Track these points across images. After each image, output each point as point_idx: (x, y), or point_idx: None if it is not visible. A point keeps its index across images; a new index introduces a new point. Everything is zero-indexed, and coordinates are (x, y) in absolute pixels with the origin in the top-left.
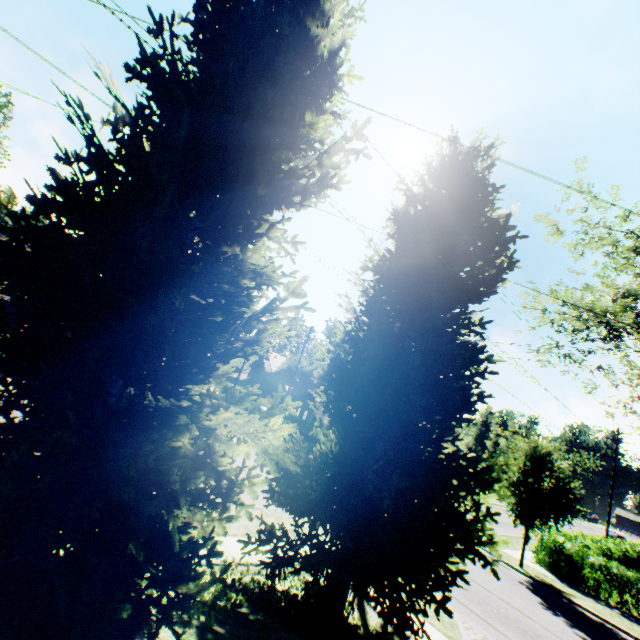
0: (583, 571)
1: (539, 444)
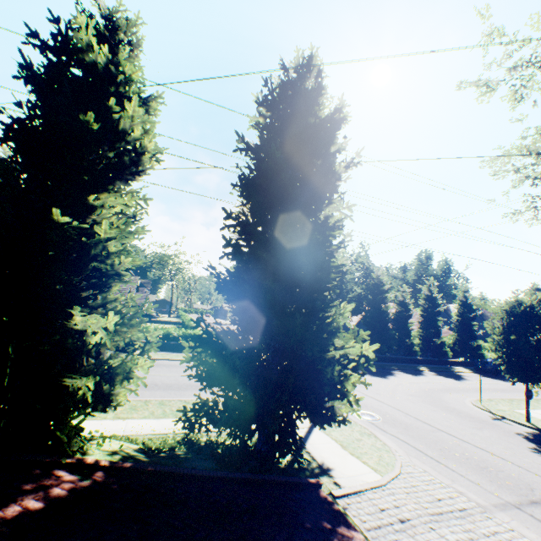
0: None
1: (520, 301)
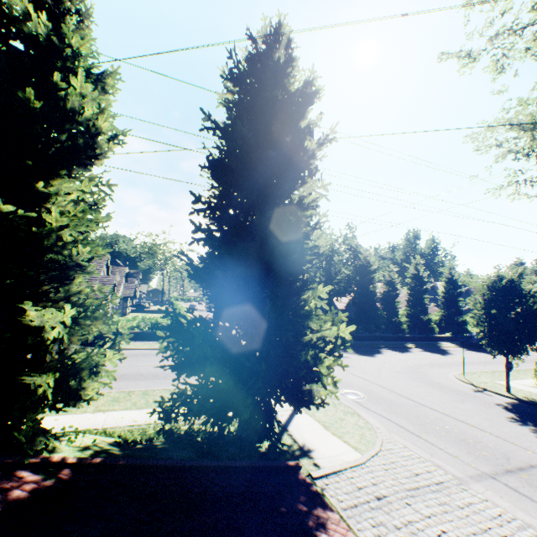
0: None
1: (501, 276)
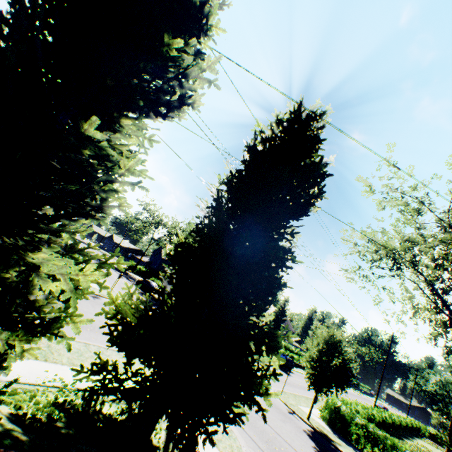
0: (351, 428)
1: (335, 334)
